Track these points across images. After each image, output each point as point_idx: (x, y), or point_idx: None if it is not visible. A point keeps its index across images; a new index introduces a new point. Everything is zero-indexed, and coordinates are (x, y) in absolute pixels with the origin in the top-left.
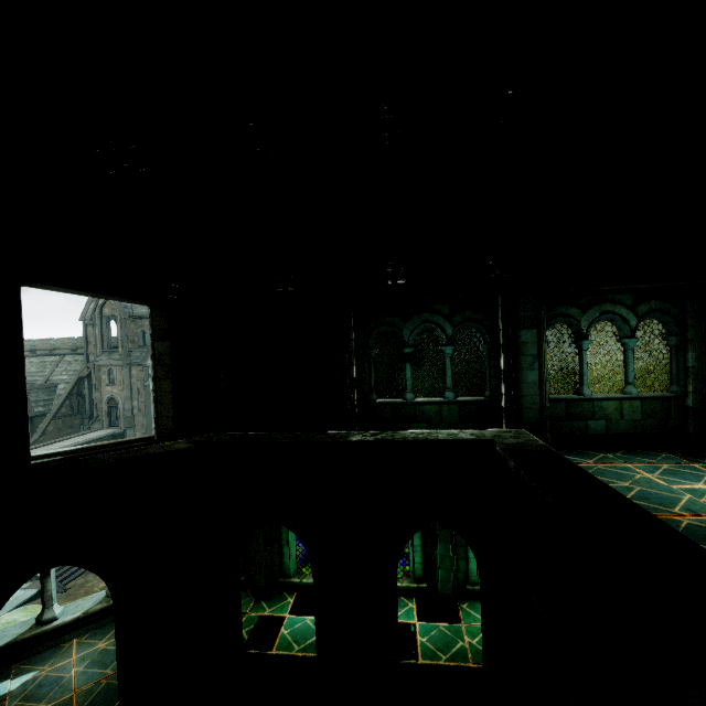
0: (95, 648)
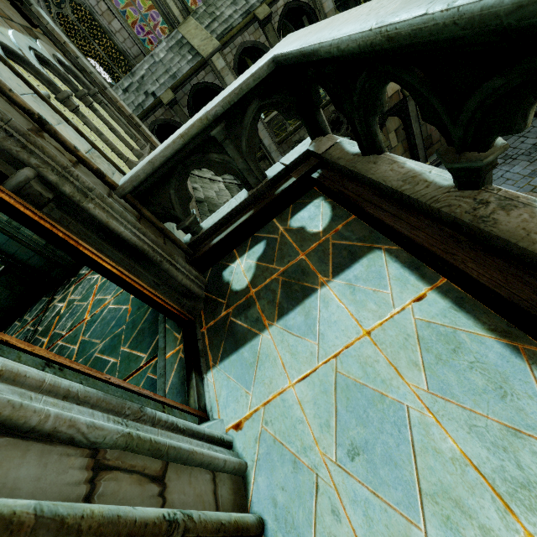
0: None
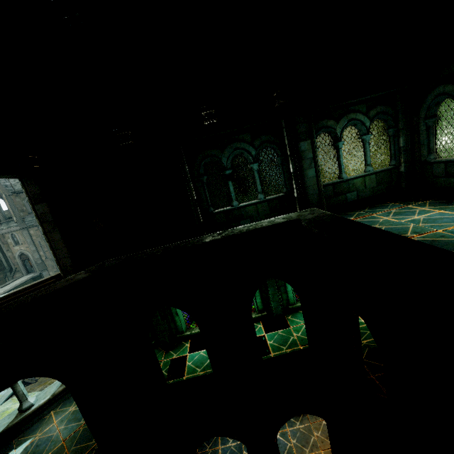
0: (68, 412)
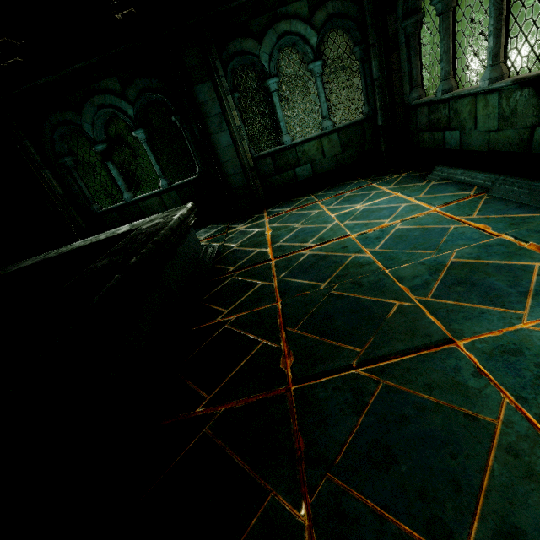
0: None
